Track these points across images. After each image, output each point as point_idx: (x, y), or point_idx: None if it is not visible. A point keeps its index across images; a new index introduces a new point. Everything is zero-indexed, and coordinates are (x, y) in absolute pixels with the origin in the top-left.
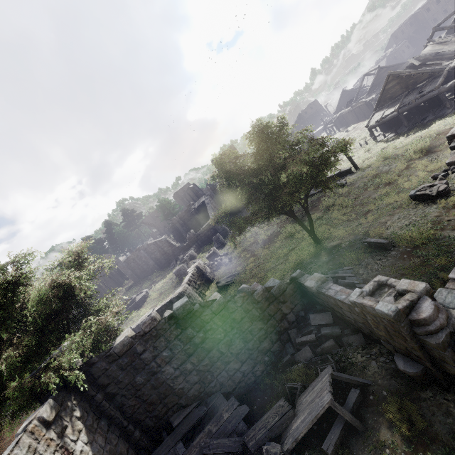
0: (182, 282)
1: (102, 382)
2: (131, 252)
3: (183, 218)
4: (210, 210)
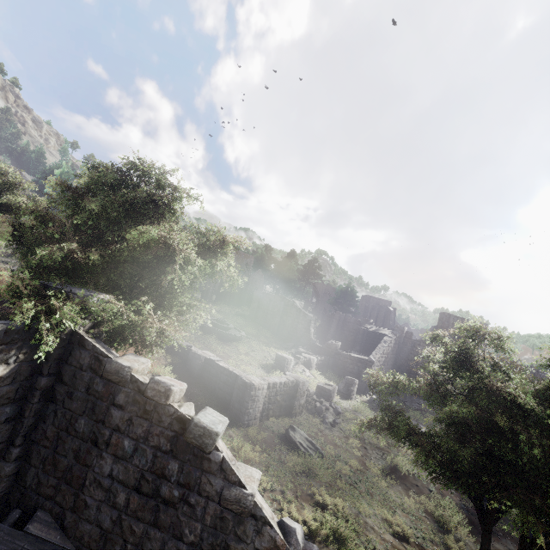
0: (271, 371)
1: (65, 371)
2: (277, 293)
3: (347, 323)
4: (379, 349)
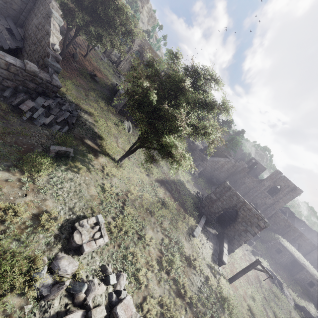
0: None
1: None
2: None
3: (219, 150)
4: (217, 159)
